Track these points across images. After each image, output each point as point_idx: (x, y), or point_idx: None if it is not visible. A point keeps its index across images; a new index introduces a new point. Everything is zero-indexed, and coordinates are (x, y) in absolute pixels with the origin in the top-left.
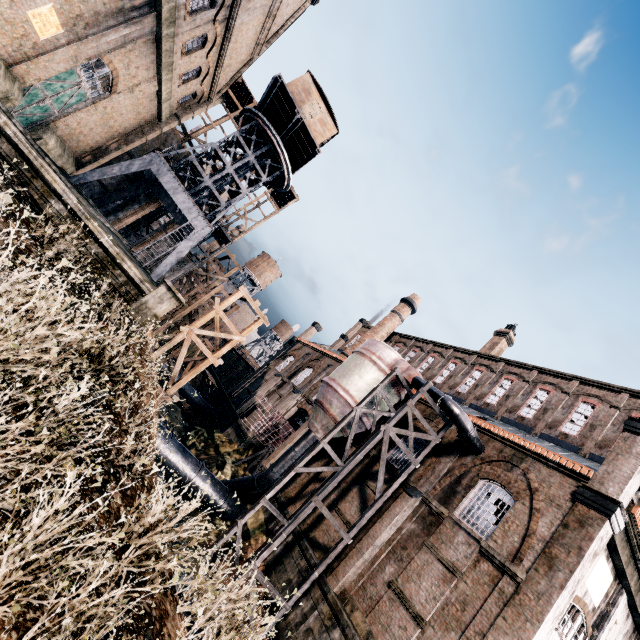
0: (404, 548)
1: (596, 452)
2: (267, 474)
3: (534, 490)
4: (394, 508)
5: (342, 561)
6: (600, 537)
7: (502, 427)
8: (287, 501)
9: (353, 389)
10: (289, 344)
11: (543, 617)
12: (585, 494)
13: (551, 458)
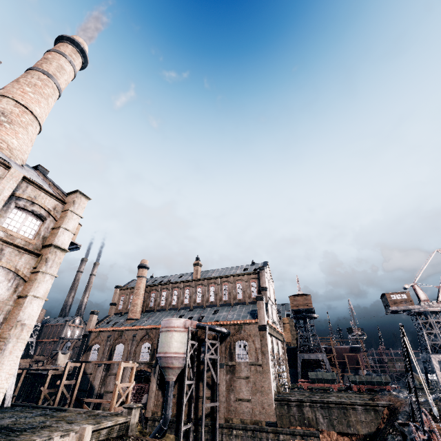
0: (231, 385)
1: (249, 300)
2: (166, 418)
3: (249, 335)
4: (221, 377)
5: (219, 411)
6: (267, 336)
7: (224, 311)
8: (176, 417)
9: (178, 349)
10: (84, 338)
11: (269, 368)
12: (260, 328)
13: (248, 322)
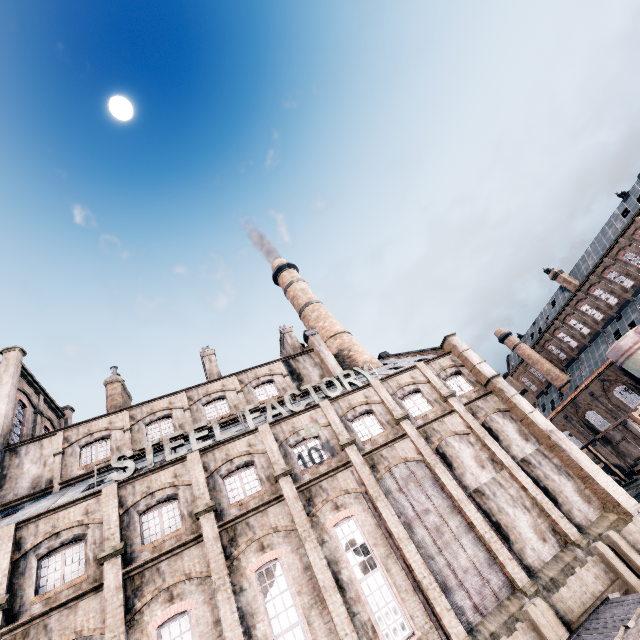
0: None
1: None
2: None
3: None
4: None
5: None
6: None
7: None
8: None
9: None
10: None
11: None
12: None
13: None
